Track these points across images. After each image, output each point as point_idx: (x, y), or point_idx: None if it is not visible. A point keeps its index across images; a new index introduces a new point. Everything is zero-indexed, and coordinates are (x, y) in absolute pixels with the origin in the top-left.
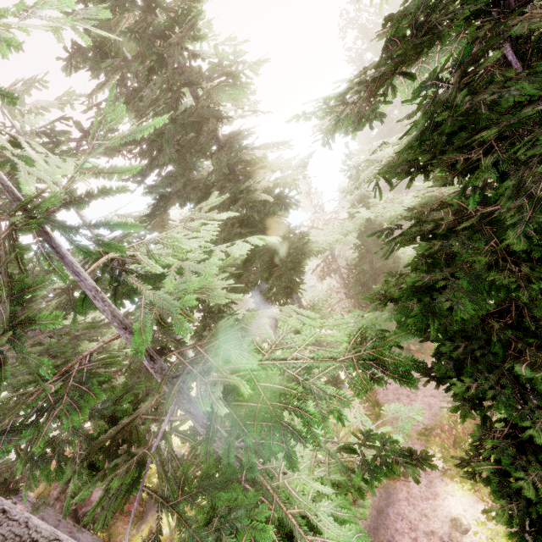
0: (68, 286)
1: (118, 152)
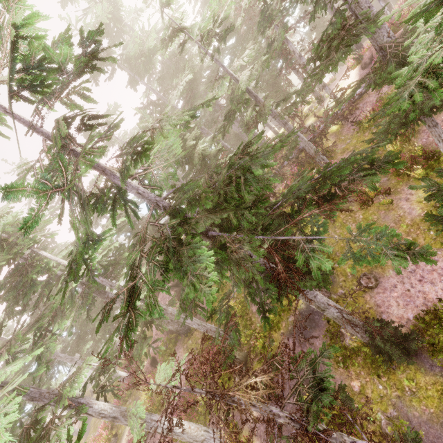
0: None
1: None
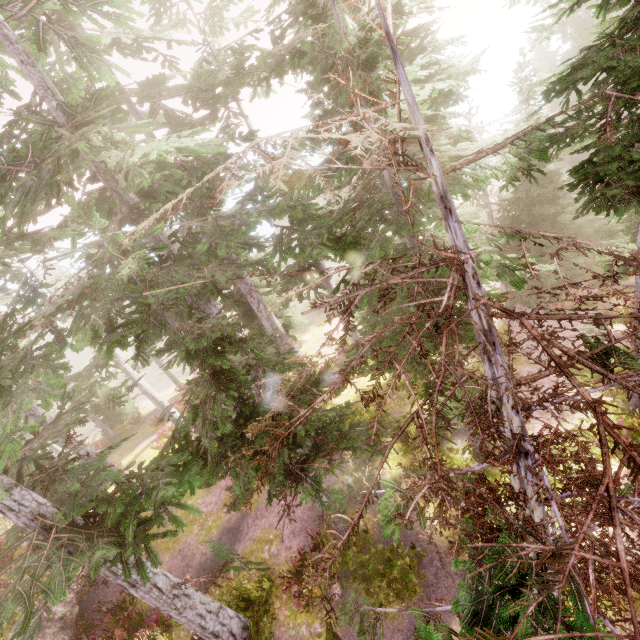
0: (244, 197)
1: (289, 68)
